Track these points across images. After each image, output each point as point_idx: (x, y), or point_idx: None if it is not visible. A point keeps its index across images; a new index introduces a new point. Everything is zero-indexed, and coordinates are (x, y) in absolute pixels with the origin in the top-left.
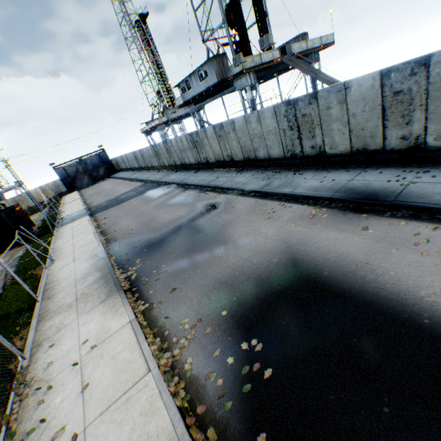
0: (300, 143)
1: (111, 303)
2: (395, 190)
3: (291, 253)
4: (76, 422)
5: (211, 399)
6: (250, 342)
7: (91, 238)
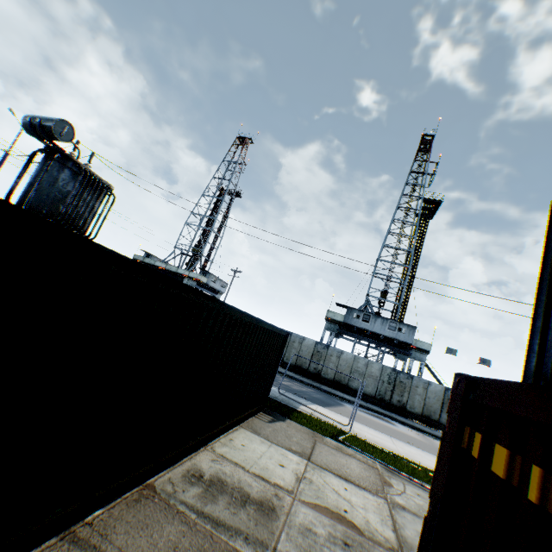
0: None
1: None
2: None
3: None
4: None
5: None
6: None
7: None
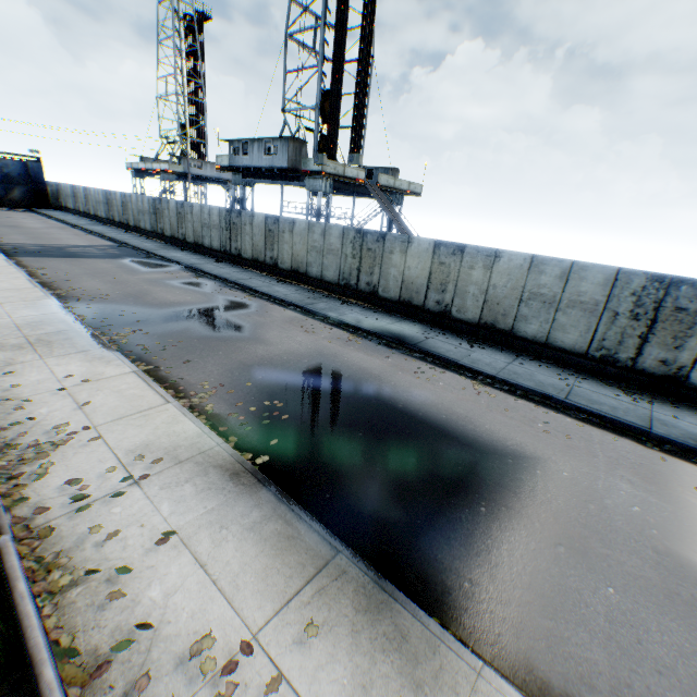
0: (357, 275)
1: (98, 355)
2: (419, 339)
3: (322, 360)
4: (81, 424)
5: (233, 425)
6: (273, 402)
7: (28, 285)
